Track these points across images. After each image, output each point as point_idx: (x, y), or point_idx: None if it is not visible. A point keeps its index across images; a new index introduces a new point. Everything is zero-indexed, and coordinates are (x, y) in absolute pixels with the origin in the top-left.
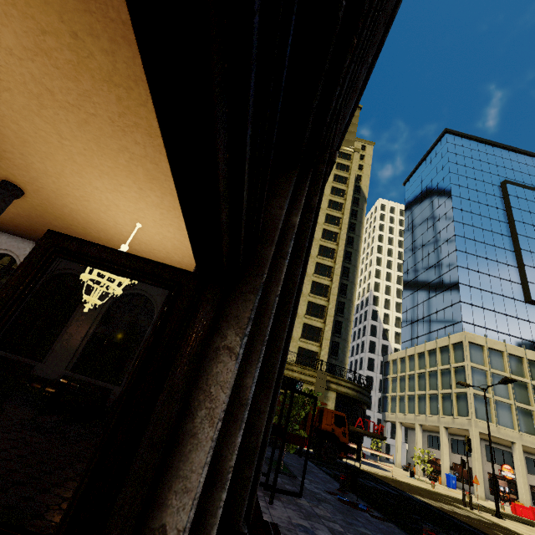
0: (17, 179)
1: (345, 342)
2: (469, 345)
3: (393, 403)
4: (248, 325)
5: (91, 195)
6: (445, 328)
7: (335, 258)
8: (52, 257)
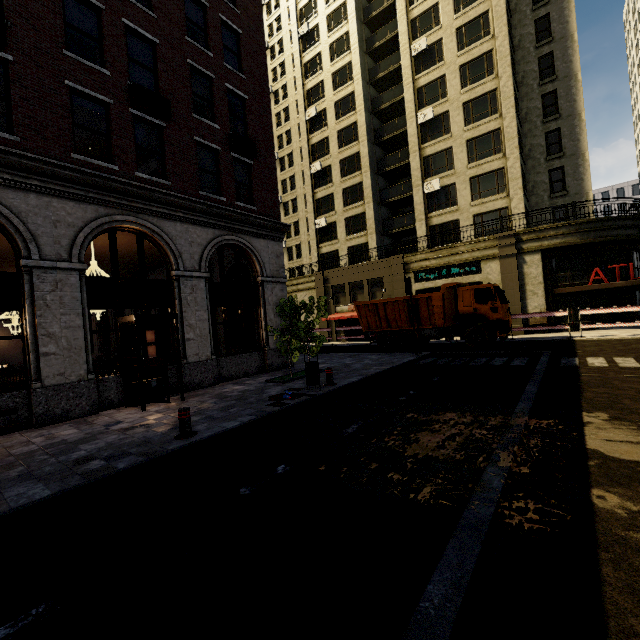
0: None
1: (576, 158)
2: None
3: None
4: None
5: None
6: None
7: (493, 28)
8: None
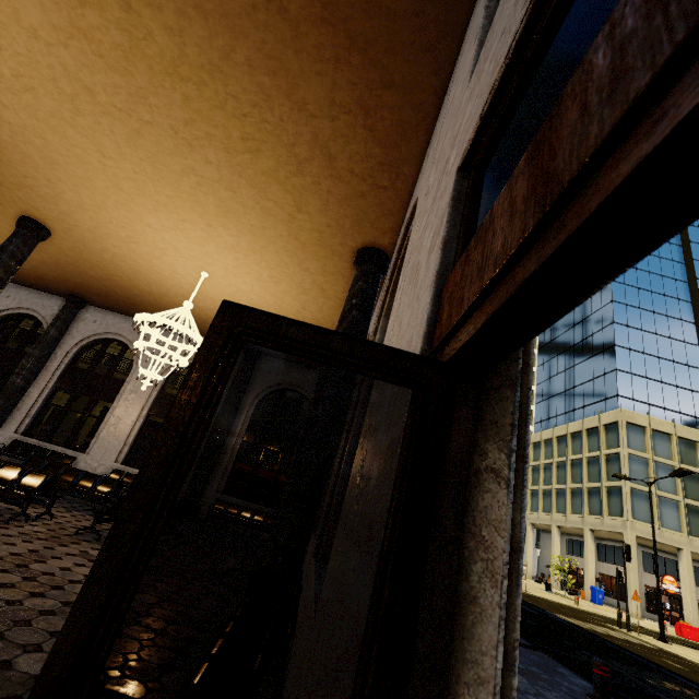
0: (41, 214)
1: None
2: (626, 426)
3: None
4: (513, 436)
5: (141, 235)
6: (594, 404)
7: None
8: (239, 341)
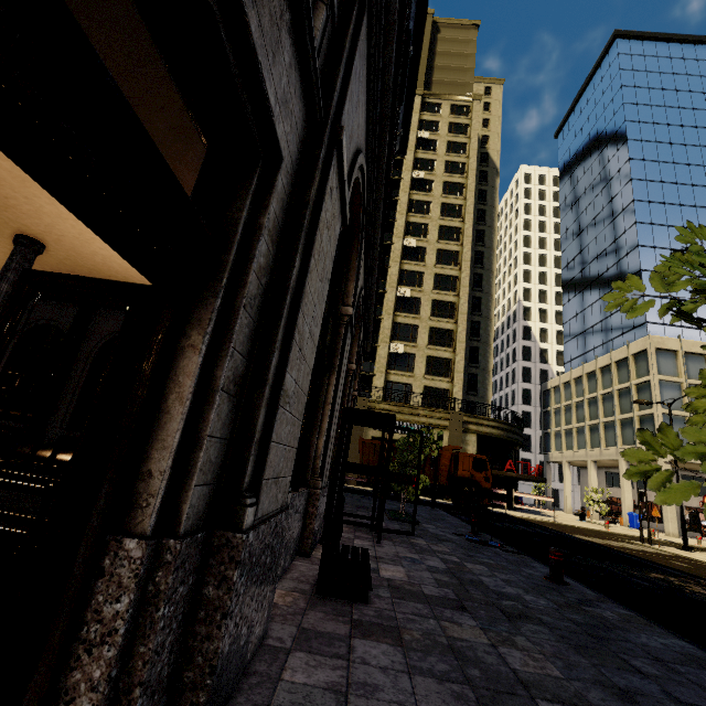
0: (31, 230)
1: (485, 372)
2: (656, 353)
3: (557, 440)
4: (210, 325)
5: None
6: (622, 335)
7: (460, 264)
8: (30, 291)
